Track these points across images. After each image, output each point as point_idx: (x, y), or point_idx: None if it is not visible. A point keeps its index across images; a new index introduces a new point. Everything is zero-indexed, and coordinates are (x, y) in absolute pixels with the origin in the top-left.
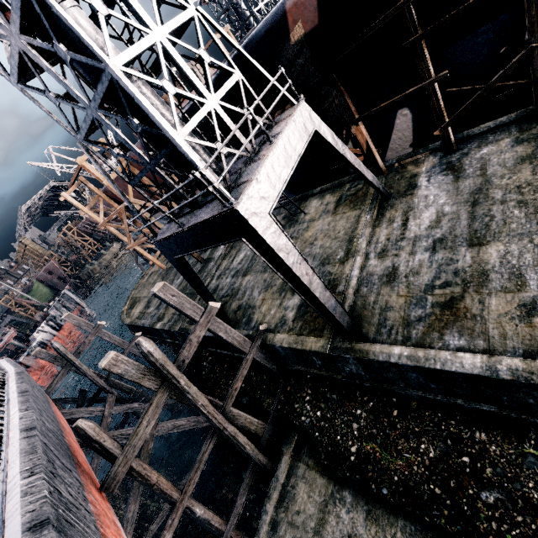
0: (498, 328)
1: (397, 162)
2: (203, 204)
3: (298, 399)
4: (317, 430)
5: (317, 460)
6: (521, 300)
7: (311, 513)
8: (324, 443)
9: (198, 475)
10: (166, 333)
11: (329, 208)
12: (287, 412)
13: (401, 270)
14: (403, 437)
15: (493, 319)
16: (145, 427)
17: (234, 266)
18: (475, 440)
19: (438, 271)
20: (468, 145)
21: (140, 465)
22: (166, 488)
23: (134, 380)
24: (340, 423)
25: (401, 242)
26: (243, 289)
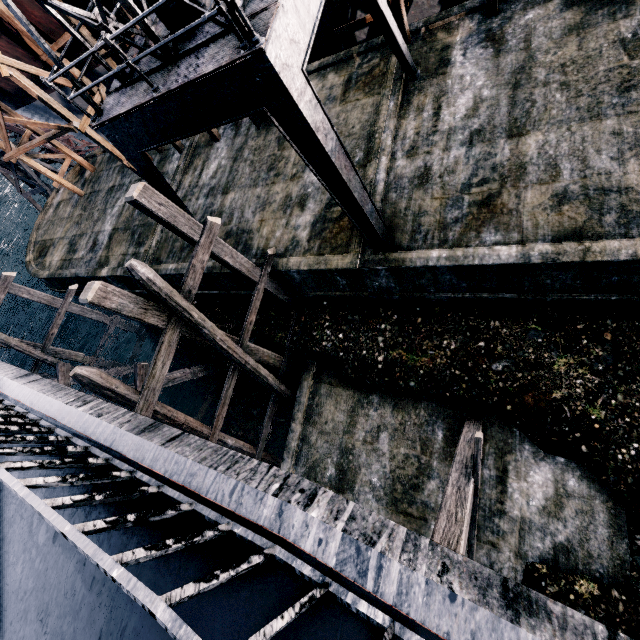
0: (532, 219)
1: (424, 26)
2: (186, 52)
3: (316, 327)
4: (341, 351)
5: (341, 378)
6: (554, 191)
7: (340, 419)
8: (349, 360)
9: (225, 410)
10: (118, 281)
11: (334, 93)
12: (306, 341)
13: (435, 169)
14: (427, 339)
15: (527, 212)
16: (160, 369)
17: (206, 181)
18: (490, 328)
19: (475, 167)
20: (512, 5)
21: (164, 408)
22: (196, 426)
23: (134, 316)
24: (364, 340)
25: (433, 136)
26: (228, 211)
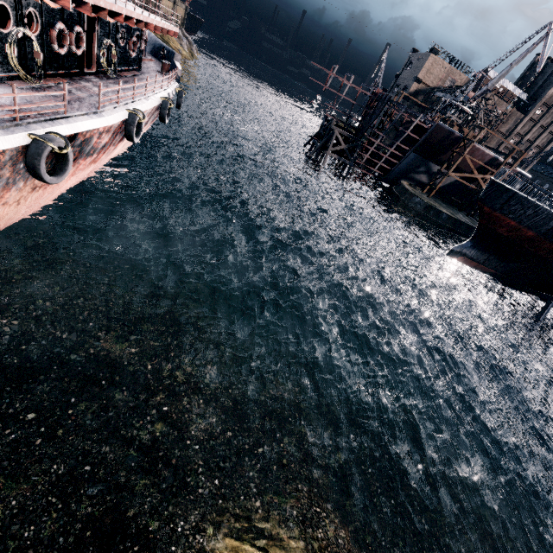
0: None
1: None
2: None
3: None
4: None
5: None
6: None
7: None
8: None
9: None
10: None
11: None
12: None
13: None
14: None
15: None
16: None
17: None
18: None
19: None
20: None
21: None
22: None
23: None
24: None
25: None
26: None
